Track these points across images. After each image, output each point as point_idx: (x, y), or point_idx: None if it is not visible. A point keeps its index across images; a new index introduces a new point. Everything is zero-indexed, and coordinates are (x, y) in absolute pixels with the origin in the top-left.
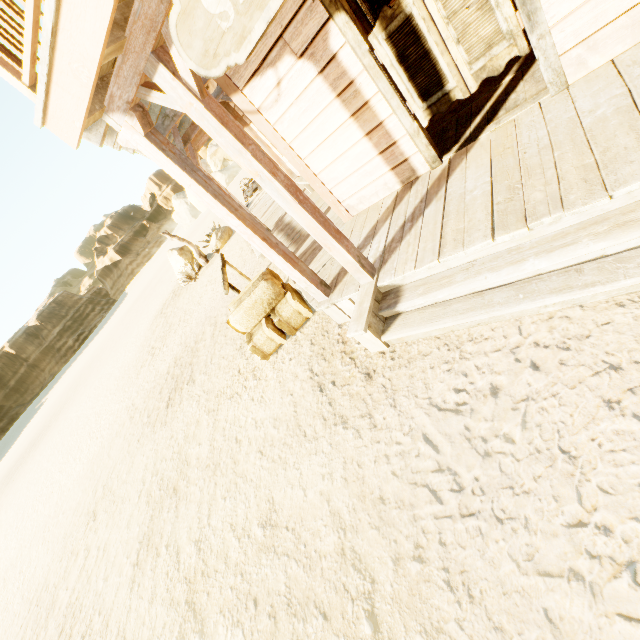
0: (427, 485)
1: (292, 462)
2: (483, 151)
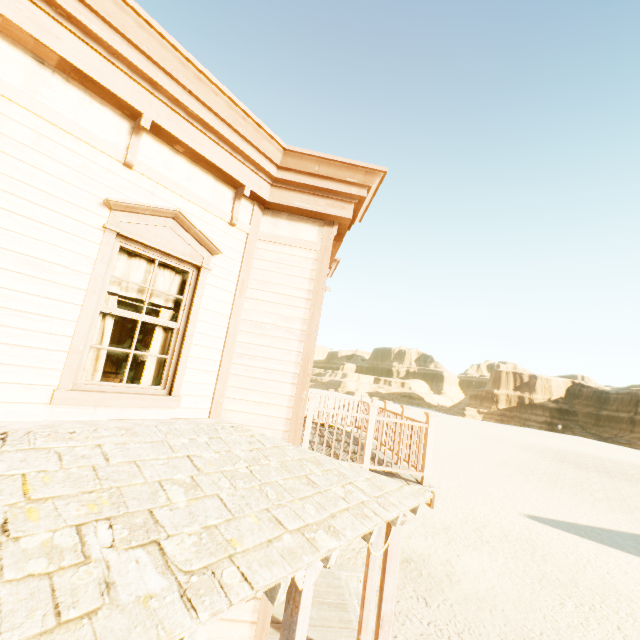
0: None
1: None
2: (277, 606)
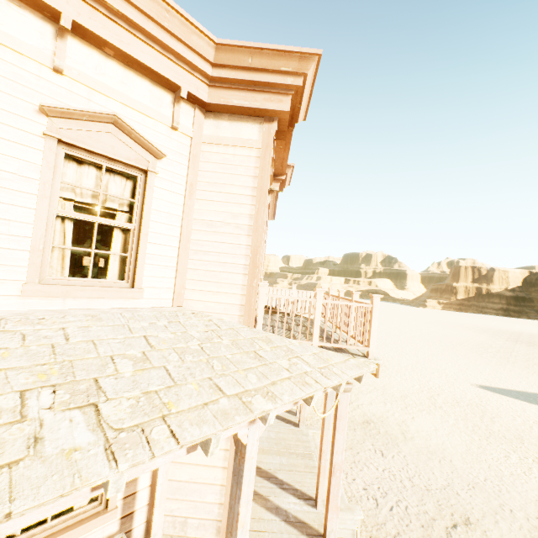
0: (405, 509)
1: None
2: None
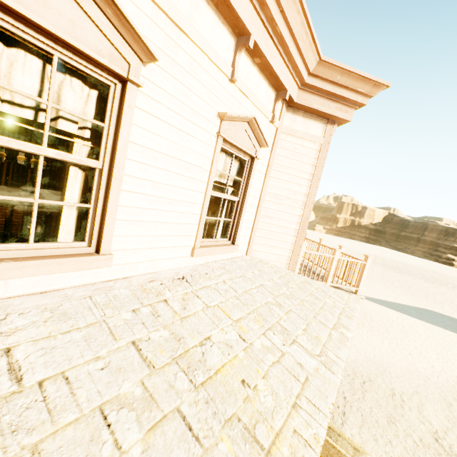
0: None
1: (372, 417)
2: None
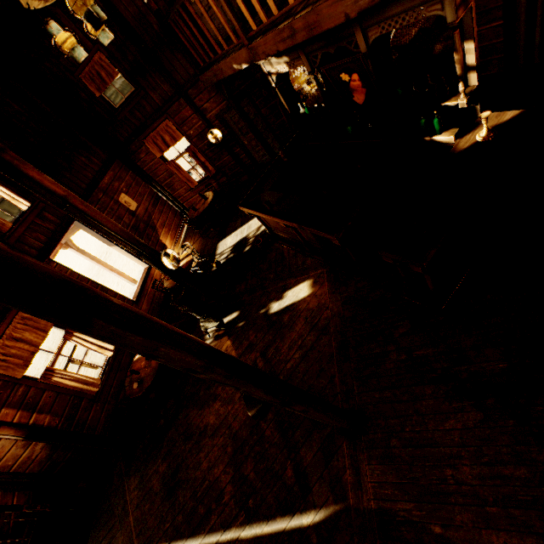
0: None
1: None
2: None
